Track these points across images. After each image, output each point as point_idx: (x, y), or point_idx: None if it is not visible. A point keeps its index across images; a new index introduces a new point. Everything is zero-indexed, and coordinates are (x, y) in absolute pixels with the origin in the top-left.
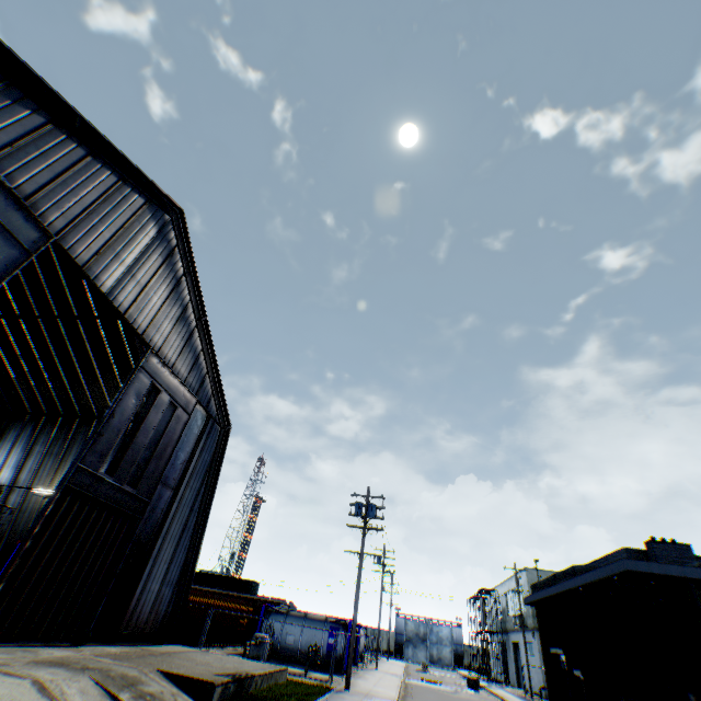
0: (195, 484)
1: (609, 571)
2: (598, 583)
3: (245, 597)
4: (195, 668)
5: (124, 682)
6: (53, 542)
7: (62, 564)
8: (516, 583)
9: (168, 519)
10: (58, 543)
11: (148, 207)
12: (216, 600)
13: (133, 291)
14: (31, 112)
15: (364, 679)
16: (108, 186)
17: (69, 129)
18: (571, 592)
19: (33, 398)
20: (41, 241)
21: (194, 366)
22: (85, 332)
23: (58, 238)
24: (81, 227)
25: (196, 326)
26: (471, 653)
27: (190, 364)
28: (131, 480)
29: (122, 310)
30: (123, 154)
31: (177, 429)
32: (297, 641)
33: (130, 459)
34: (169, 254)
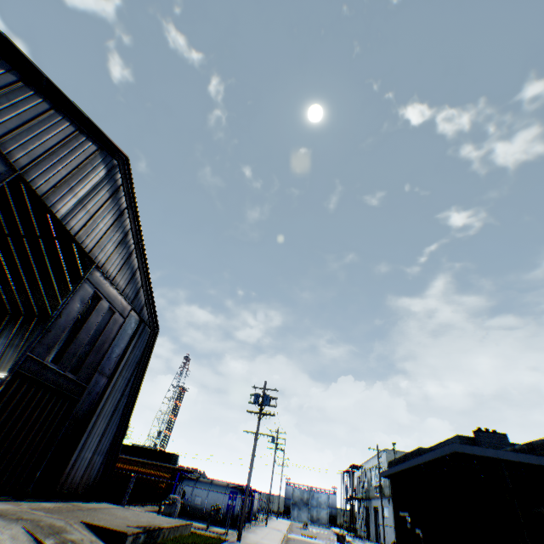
0: (127, 374)
1: (443, 452)
2: (435, 461)
3: (166, 466)
4: (114, 521)
5: (51, 531)
6: (2, 416)
7: (10, 434)
8: (378, 460)
9: (102, 401)
10: (7, 417)
11: (100, 153)
12: (140, 468)
13: (83, 218)
14: (5, 71)
15: (254, 533)
16: (67, 134)
17: (37, 87)
18: (416, 468)
19: (0, 300)
20: (7, 173)
21: (131, 280)
22: (46, 249)
23: (22, 172)
24: (42, 165)
25: (135, 249)
26: (343, 515)
27: (127, 278)
28: (73, 368)
29: (73, 232)
30: (80, 110)
31: (114, 330)
32: (203, 502)
33: (73, 351)
34: (115, 191)
